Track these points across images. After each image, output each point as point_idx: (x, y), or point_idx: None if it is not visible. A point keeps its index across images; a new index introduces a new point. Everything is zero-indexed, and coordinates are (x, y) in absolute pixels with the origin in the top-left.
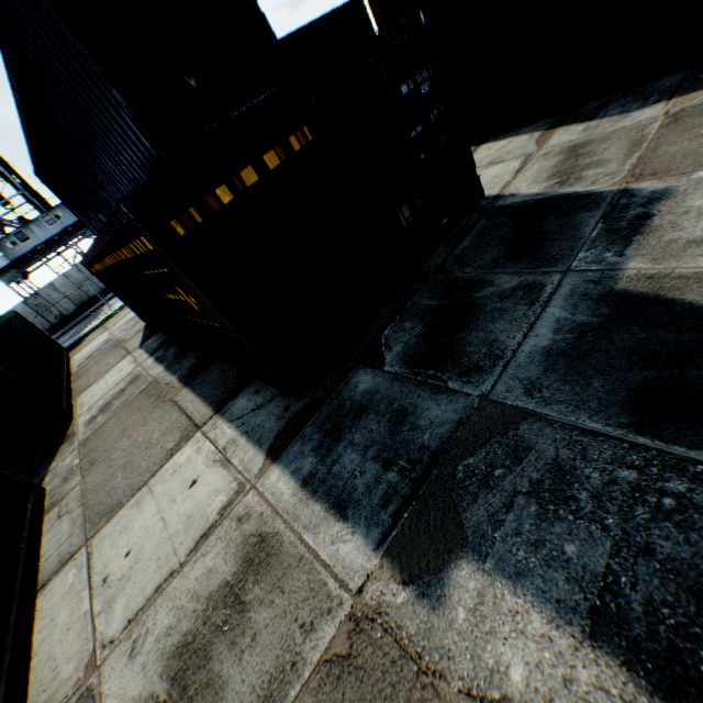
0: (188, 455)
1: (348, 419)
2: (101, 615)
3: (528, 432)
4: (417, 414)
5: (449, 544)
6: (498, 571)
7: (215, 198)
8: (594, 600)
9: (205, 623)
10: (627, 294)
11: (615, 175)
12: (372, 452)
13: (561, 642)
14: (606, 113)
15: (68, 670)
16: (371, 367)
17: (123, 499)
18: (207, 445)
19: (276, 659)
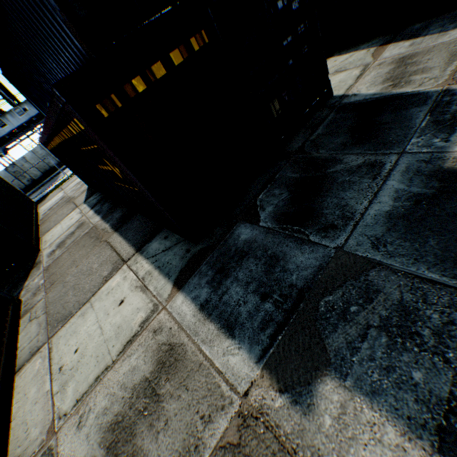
0: (117, 281)
1: (233, 260)
2: (58, 394)
3: (377, 278)
4: (286, 260)
5: (315, 363)
6: (356, 389)
7: (132, 87)
8: (440, 420)
9: (131, 408)
10: (454, 172)
11: (438, 79)
12: (252, 286)
13: (413, 452)
14: (428, 32)
15: (35, 433)
16: (250, 222)
17: (73, 310)
18: (130, 275)
19: (183, 441)
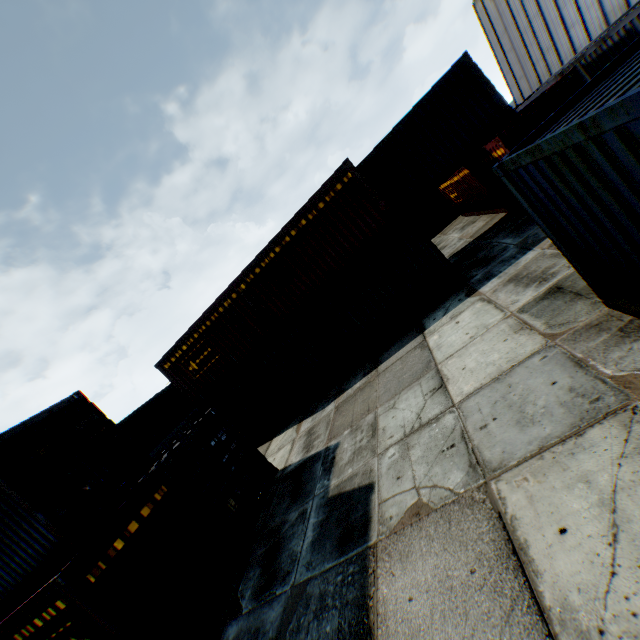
0: None
1: None
2: None
3: (310, 587)
4: (265, 623)
5: None
6: None
7: (114, 547)
8: (337, 639)
9: None
10: (332, 497)
11: (324, 440)
12: None
13: None
14: (318, 409)
15: None
16: (235, 617)
17: None
18: None
19: None
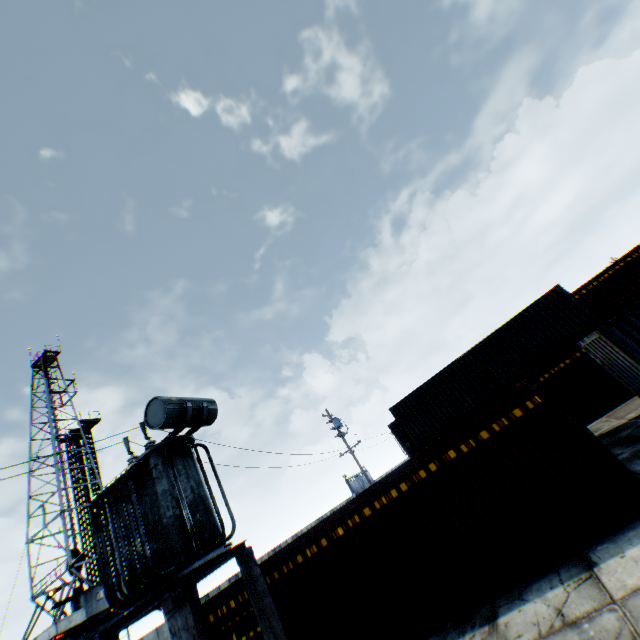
0: None
1: None
2: None
3: None
4: None
5: None
6: None
7: None
8: None
9: None
10: None
11: None
12: None
13: None
14: None
15: None
16: None
17: None
18: None
19: None
